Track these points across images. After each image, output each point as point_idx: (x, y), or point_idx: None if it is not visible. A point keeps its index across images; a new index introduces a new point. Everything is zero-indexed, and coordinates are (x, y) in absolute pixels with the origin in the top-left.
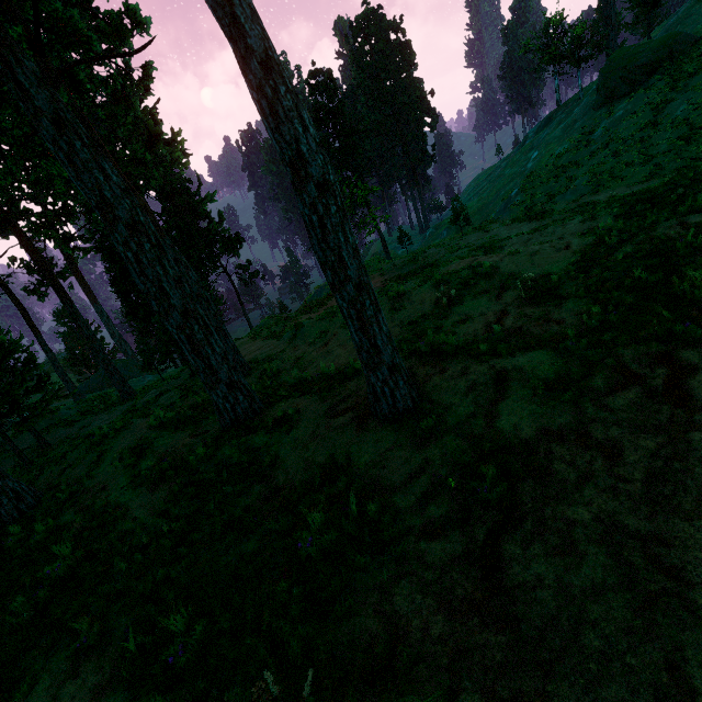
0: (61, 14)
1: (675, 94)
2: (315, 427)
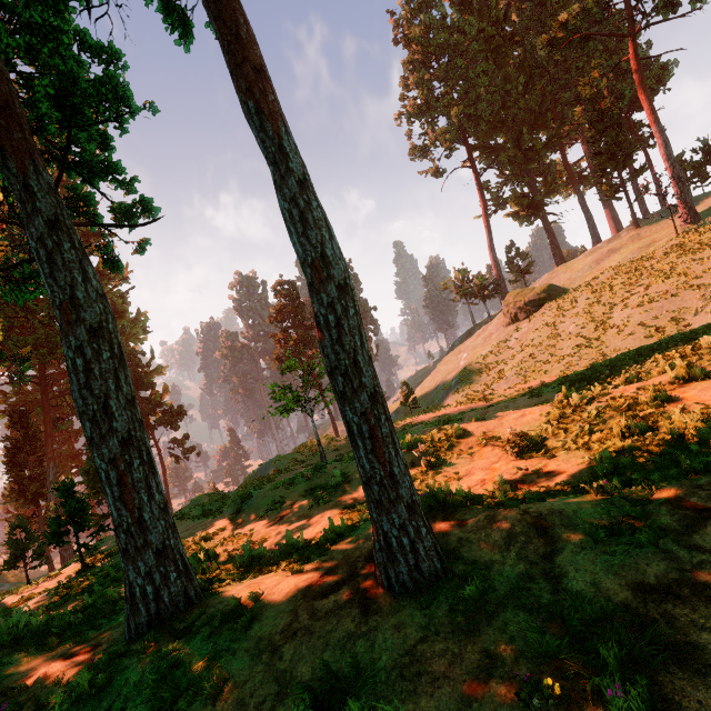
0: (80, 191)
1: (562, 319)
2: (291, 615)
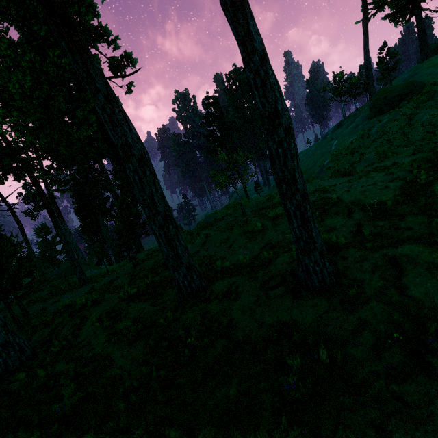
0: None
1: (418, 110)
2: (256, 297)
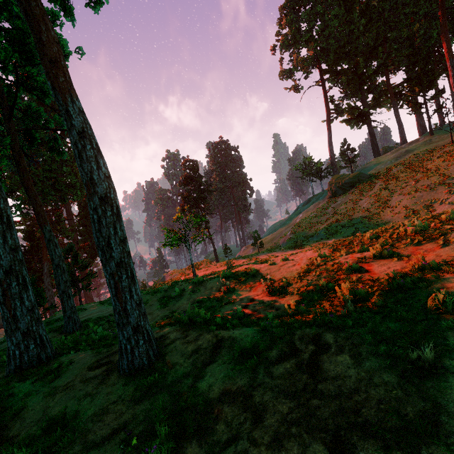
0: (32, 107)
1: (362, 197)
2: (74, 377)
